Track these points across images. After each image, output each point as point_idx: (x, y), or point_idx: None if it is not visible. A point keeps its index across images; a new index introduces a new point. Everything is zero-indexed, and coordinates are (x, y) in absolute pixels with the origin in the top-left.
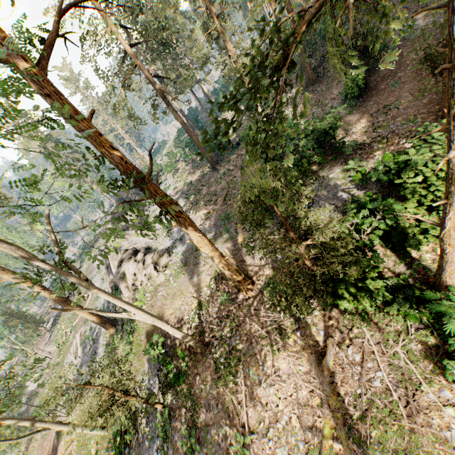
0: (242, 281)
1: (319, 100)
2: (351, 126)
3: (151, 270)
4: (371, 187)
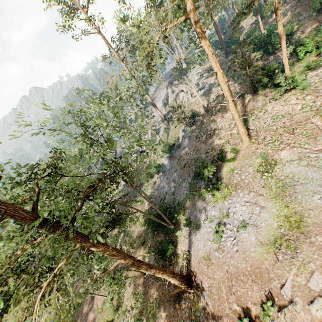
0: None
1: (299, 12)
2: (306, 29)
3: (189, 96)
4: (293, 57)
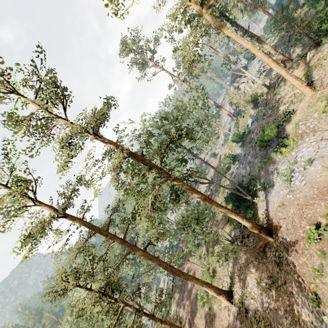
0: (285, 60)
1: None
2: None
3: (250, 84)
4: None
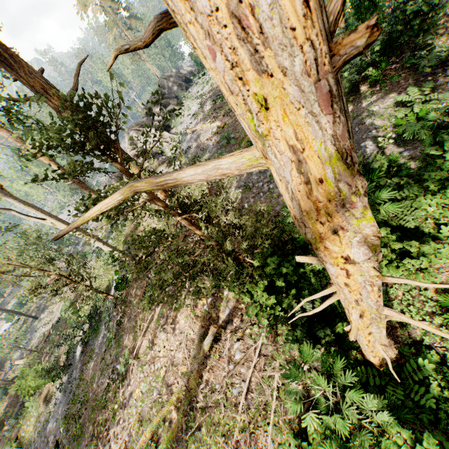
0: None
1: None
2: None
3: None
4: (417, 144)
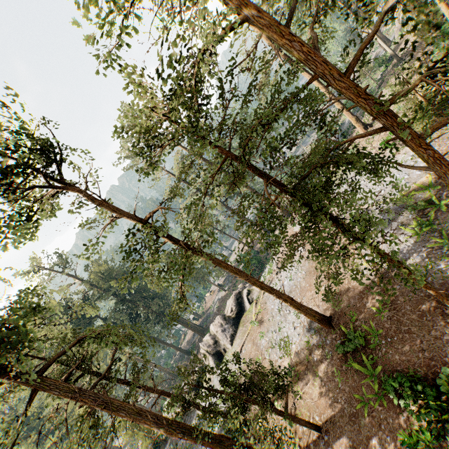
0: None
1: None
2: None
3: None
4: None
